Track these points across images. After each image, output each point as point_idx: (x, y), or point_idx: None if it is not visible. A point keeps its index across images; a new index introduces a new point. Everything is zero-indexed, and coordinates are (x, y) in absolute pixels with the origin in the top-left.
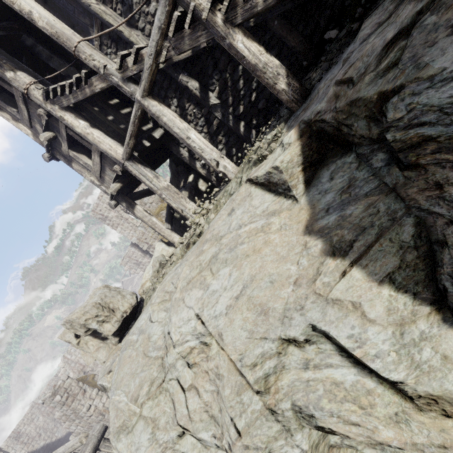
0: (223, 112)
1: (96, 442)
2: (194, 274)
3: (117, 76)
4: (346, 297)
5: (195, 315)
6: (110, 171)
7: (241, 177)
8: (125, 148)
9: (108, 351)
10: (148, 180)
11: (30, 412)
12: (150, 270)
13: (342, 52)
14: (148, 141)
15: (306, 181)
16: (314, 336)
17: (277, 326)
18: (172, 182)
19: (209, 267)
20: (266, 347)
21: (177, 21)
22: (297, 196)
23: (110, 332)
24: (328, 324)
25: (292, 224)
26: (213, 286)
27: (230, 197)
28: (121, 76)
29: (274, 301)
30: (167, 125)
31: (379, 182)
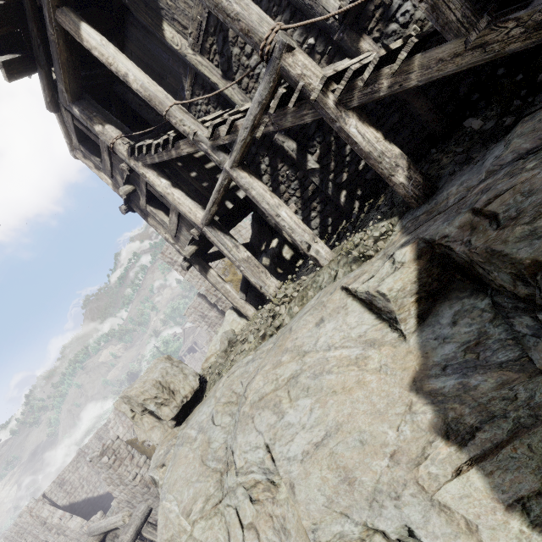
0: (321, 177)
1: (139, 524)
2: (268, 390)
3: (207, 144)
4: (458, 508)
5: (265, 444)
6: (186, 232)
7: (335, 269)
8: (206, 214)
9: (163, 433)
10: (226, 249)
11: (76, 459)
12: (217, 343)
13: (487, 148)
14: (231, 203)
15: (420, 315)
16: (410, 539)
17: (363, 507)
18: (252, 243)
19: (286, 388)
20: (347, 527)
21: (280, 98)
22: (406, 332)
23: (168, 417)
24: (430, 537)
25: (396, 368)
26: (289, 416)
27: (320, 290)
28: (211, 143)
29: (362, 471)
30: (255, 199)
31: (521, 354)
